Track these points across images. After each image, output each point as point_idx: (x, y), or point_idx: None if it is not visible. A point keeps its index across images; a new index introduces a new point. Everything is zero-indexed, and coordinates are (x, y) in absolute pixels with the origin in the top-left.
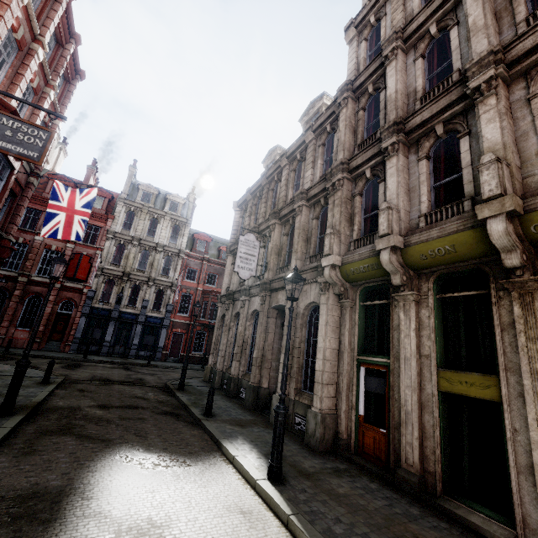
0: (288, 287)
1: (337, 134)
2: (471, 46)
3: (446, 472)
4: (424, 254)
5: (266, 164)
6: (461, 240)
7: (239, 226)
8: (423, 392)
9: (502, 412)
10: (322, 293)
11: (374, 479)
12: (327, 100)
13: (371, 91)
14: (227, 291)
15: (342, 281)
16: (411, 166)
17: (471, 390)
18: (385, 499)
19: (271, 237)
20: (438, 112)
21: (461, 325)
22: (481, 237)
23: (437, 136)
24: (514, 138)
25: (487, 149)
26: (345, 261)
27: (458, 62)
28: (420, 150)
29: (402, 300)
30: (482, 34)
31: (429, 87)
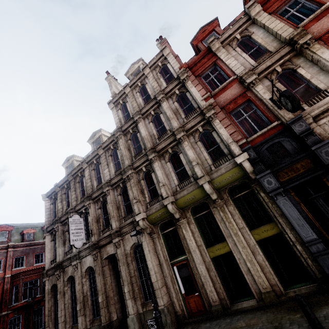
0: (116, 240)
1: (119, 150)
2: (171, 123)
3: (227, 293)
4: (184, 201)
5: (65, 166)
6: (196, 193)
7: (52, 210)
8: (205, 263)
9: (233, 254)
10: (141, 236)
11: (205, 322)
12: (103, 132)
13: (132, 132)
14: (52, 264)
15: (149, 225)
16: (163, 165)
17: (221, 251)
18: (216, 325)
19: (90, 212)
20: (167, 144)
21: (206, 226)
22: (202, 190)
23: (170, 153)
24: (197, 154)
25: (192, 159)
26: (148, 214)
27: (167, 126)
28: (165, 158)
29: (181, 224)
30: (174, 120)
31: (158, 133)
